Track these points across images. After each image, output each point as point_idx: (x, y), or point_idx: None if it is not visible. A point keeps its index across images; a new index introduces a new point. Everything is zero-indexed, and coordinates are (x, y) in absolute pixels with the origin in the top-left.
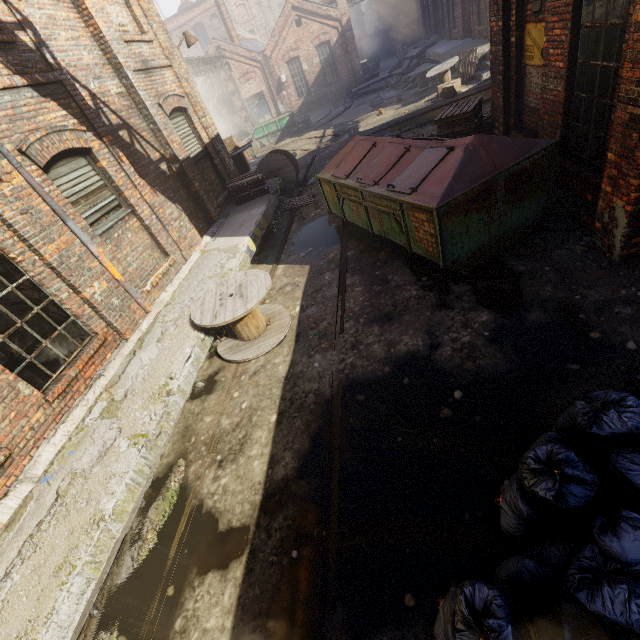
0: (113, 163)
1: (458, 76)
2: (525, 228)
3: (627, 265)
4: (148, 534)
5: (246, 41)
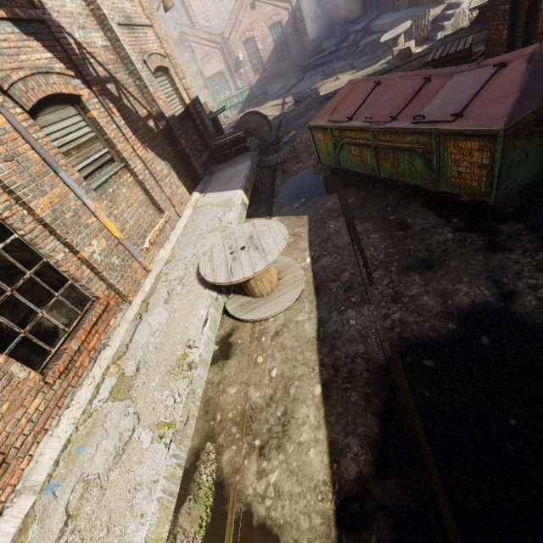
0: (103, 114)
1: (411, 39)
2: None
3: None
4: None
5: (204, 27)
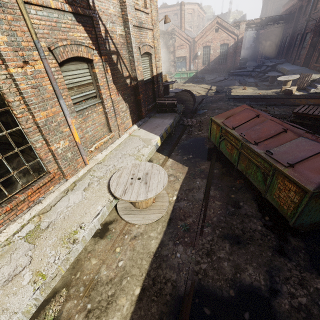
0: (102, 72)
1: (295, 85)
2: None
3: None
4: None
5: (187, 30)
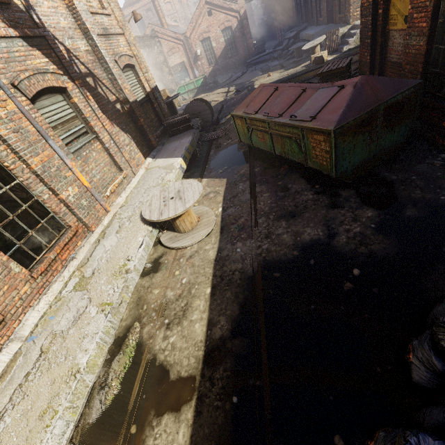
0: (82, 100)
1: (325, 49)
2: (394, 148)
3: None
4: (112, 382)
5: (172, 27)
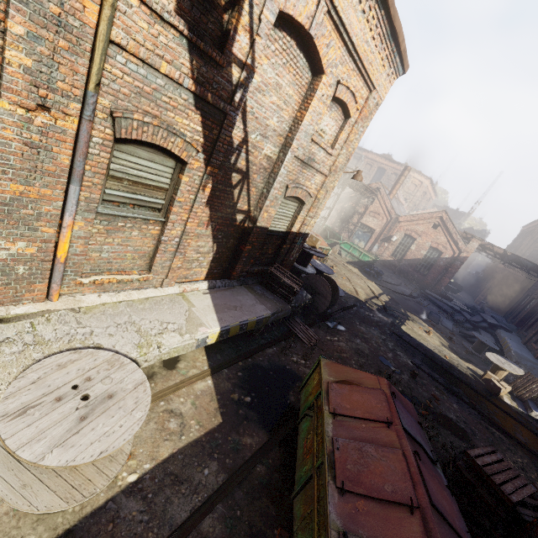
0: (194, 184)
1: (511, 383)
2: None
3: None
4: None
5: (397, 201)
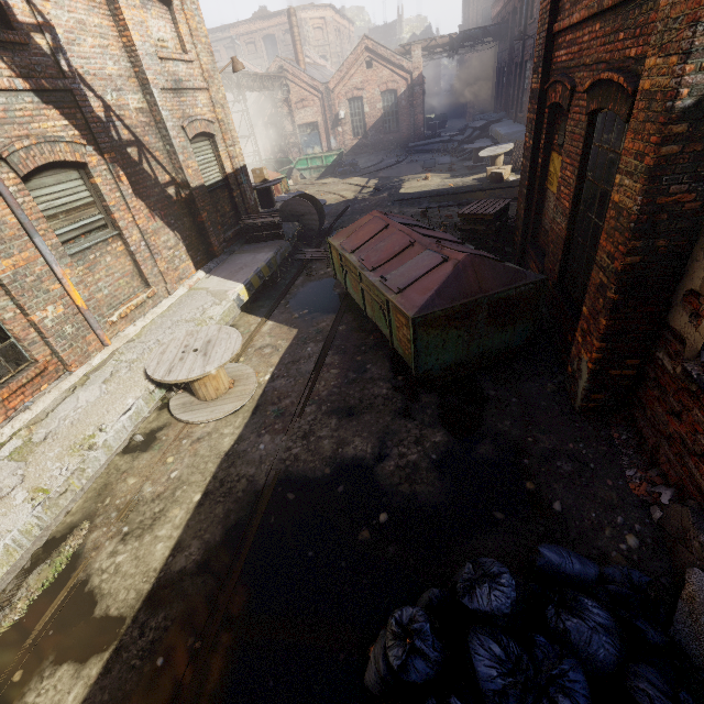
0: (109, 181)
1: (510, 163)
2: (507, 351)
3: (585, 417)
4: (19, 602)
5: (314, 66)
